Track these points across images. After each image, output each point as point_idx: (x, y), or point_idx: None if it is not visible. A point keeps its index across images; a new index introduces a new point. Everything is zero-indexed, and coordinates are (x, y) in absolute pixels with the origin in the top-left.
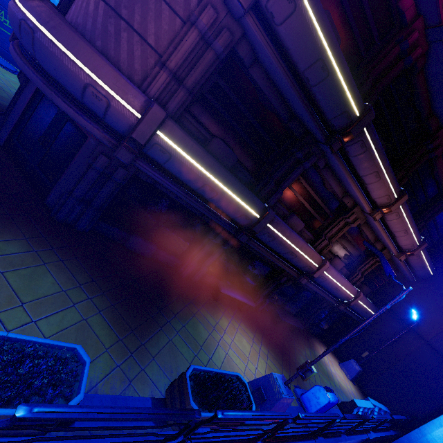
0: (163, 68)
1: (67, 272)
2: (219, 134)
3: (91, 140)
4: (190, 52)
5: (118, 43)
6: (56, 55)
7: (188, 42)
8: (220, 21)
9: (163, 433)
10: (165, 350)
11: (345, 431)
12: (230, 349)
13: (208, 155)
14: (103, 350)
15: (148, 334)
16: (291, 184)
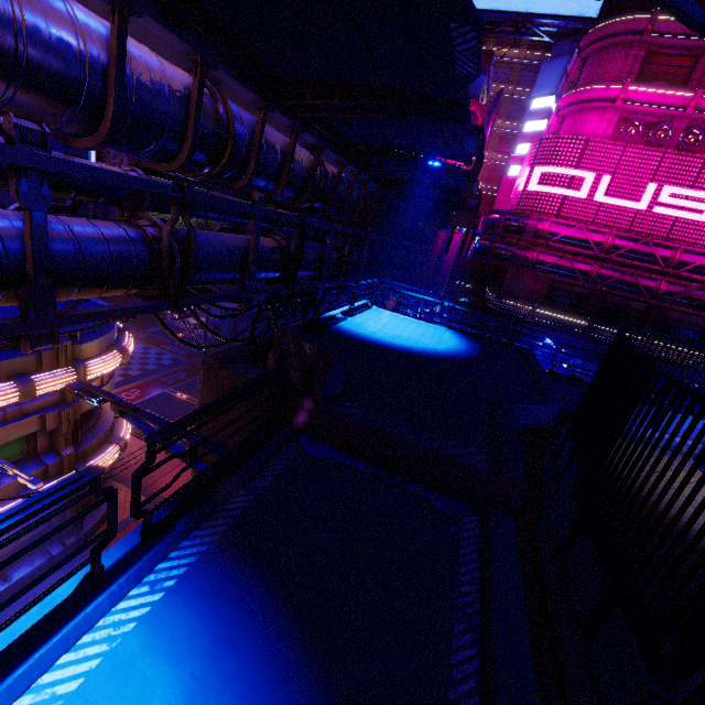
0: None
1: None
2: None
3: None
4: None
5: None
6: None
7: None
8: None
9: None
10: None
11: None
12: None
13: None
14: None
15: None
16: None
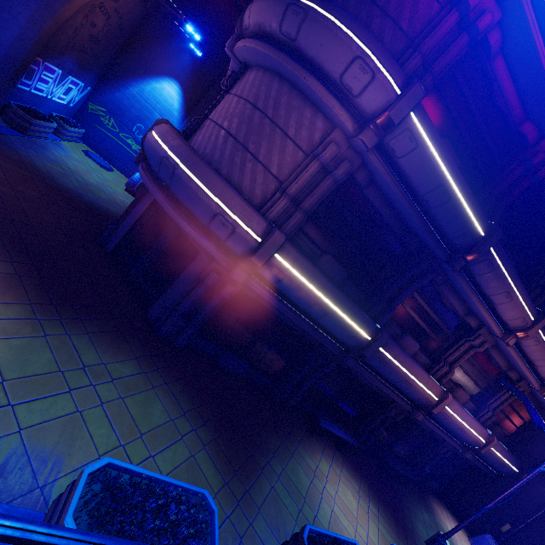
0: (283, 195)
1: (172, 397)
2: (329, 249)
3: (203, 256)
4: (309, 179)
5: (242, 172)
6: (192, 189)
7: (309, 172)
8: (341, 153)
9: None
10: (269, 500)
11: None
12: (335, 504)
13: (320, 274)
14: (212, 495)
15: (251, 478)
16: (404, 300)
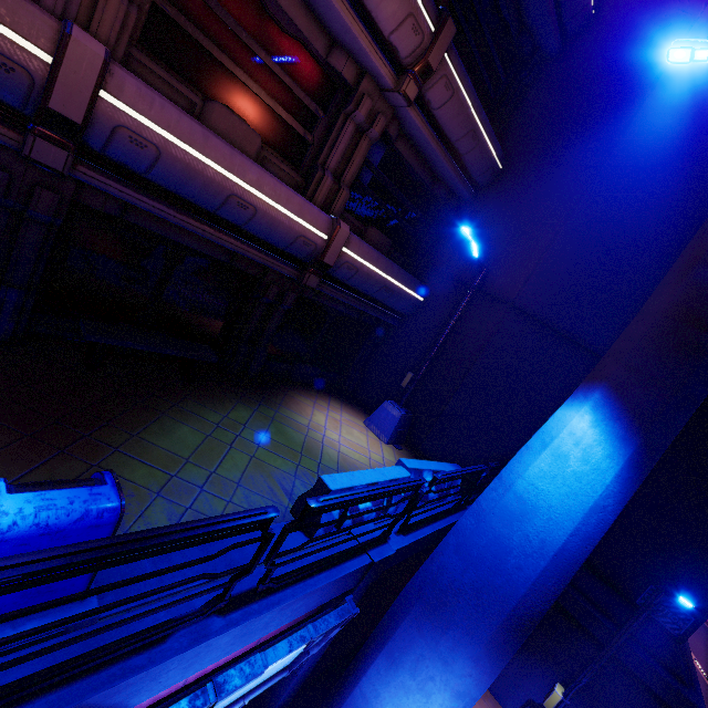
0: None
1: None
2: None
3: None
4: None
5: None
6: None
7: None
8: None
9: None
10: None
11: (210, 604)
12: None
13: None
14: None
15: None
16: None
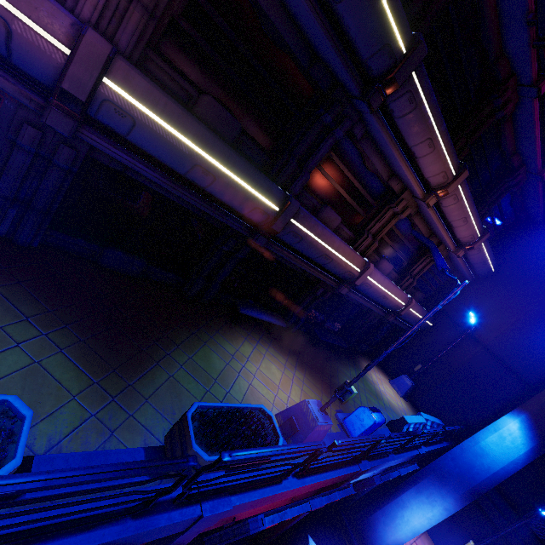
0: None
1: (4, 302)
2: (210, 89)
3: (7, 102)
4: None
5: None
6: None
7: None
8: None
9: (158, 487)
10: (163, 389)
11: (393, 450)
12: (255, 378)
13: (193, 119)
14: (68, 398)
15: (138, 372)
16: (321, 164)
